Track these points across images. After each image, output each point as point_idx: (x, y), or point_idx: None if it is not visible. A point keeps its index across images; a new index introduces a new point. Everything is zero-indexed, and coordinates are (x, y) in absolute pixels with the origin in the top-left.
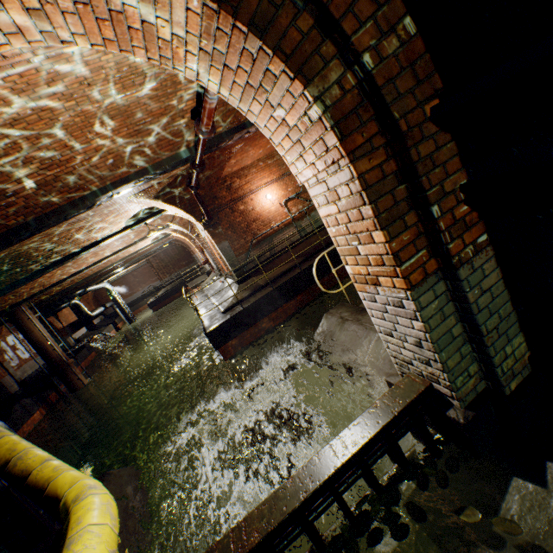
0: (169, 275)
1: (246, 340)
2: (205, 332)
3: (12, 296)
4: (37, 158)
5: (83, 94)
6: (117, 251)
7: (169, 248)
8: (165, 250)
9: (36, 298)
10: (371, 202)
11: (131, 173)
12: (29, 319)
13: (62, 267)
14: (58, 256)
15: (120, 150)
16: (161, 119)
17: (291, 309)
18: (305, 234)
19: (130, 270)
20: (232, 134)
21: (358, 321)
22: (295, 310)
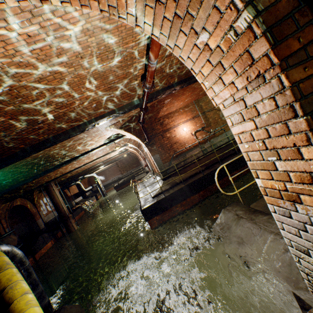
0: (126, 171)
1: (165, 217)
2: (140, 209)
3: (46, 177)
4: (54, 102)
5: (78, 63)
6: (99, 157)
7: (128, 157)
8: (125, 157)
9: (59, 179)
10: (306, 113)
11: (106, 112)
12: (54, 190)
13: (71, 164)
14: (68, 157)
15: (100, 99)
16: (123, 81)
17: (196, 200)
18: (206, 152)
19: (107, 167)
20: (164, 90)
21: (251, 220)
22: (198, 200)
